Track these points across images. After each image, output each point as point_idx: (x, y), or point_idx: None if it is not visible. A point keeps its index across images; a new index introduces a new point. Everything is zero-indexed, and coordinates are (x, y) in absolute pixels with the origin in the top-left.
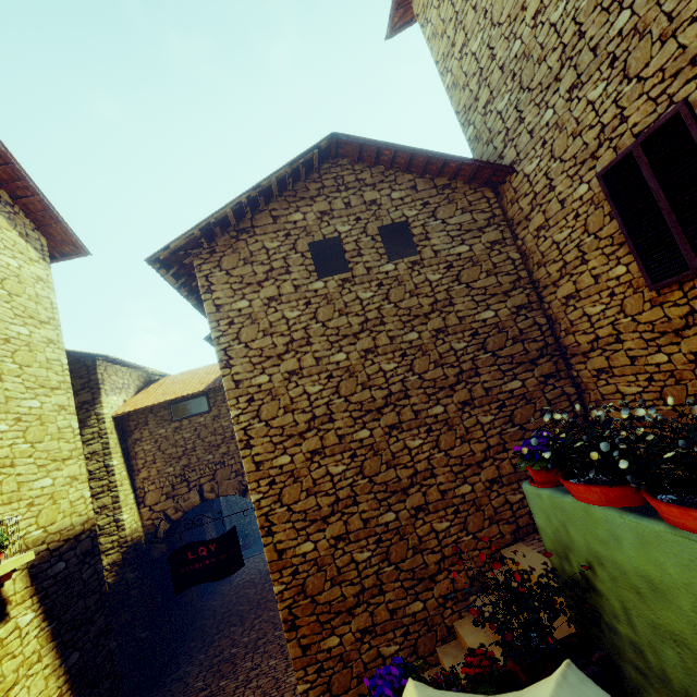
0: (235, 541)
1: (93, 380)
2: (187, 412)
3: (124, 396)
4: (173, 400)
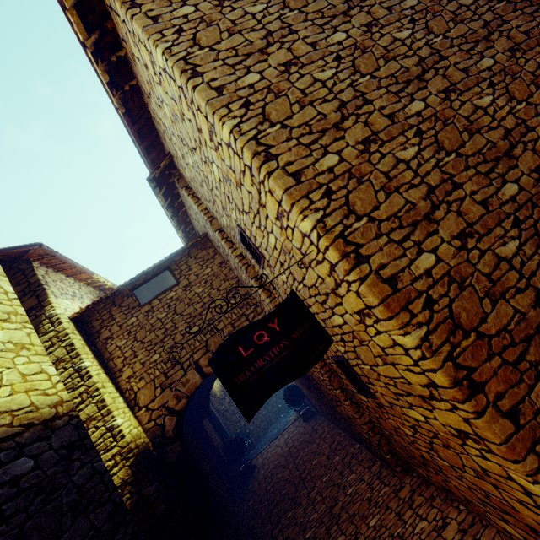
0: (303, 310)
1: (33, 283)
2: (154, 291)
3: (79, 304)
4: (134, 279)
